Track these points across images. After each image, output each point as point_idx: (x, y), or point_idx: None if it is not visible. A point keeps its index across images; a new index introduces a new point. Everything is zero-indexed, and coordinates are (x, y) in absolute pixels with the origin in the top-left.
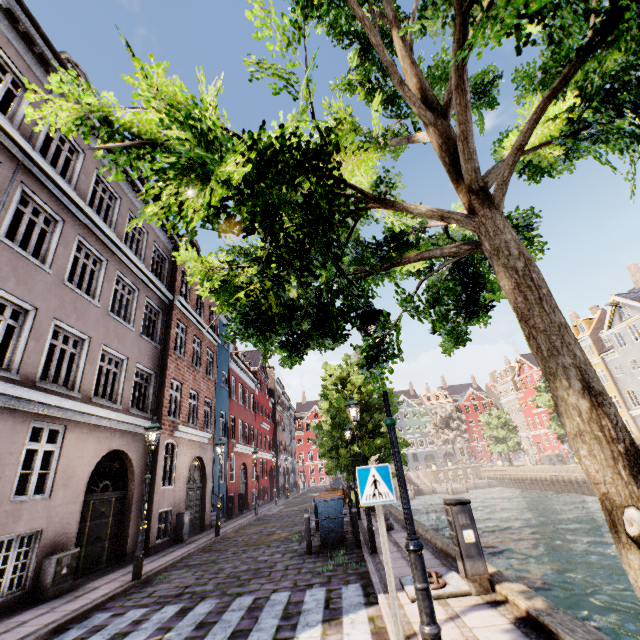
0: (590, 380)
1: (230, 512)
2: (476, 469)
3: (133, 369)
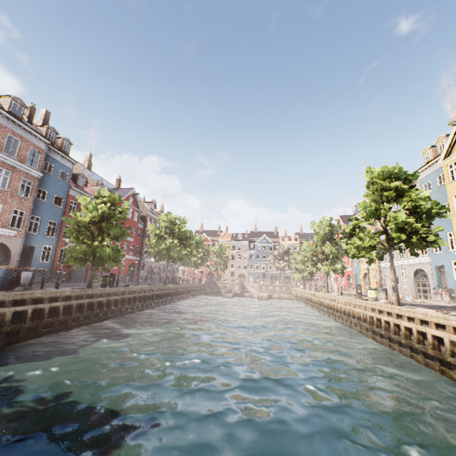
0: None
1: (50, 279)
2: (288, 288)
3: None
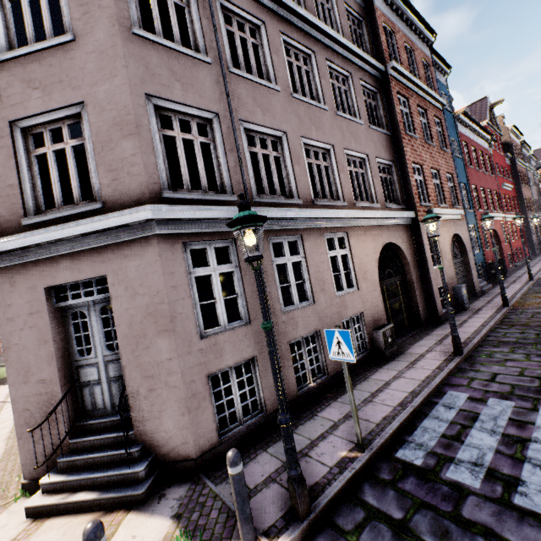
0: None
1: (493, 278)
2: None
3: (375, 165)
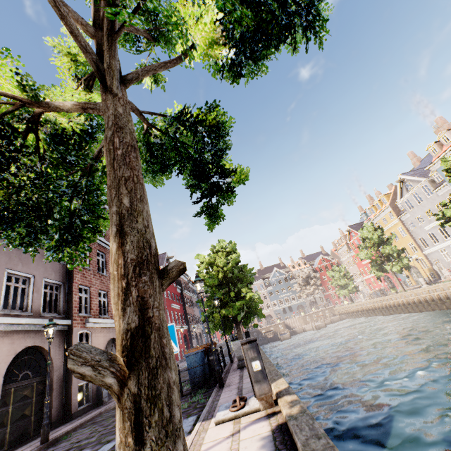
0: (124, 223)
1: None
2: (331, 309)
3: (41, 283)
